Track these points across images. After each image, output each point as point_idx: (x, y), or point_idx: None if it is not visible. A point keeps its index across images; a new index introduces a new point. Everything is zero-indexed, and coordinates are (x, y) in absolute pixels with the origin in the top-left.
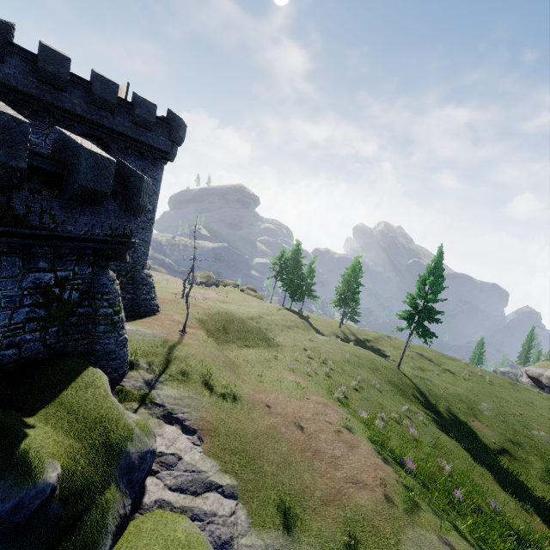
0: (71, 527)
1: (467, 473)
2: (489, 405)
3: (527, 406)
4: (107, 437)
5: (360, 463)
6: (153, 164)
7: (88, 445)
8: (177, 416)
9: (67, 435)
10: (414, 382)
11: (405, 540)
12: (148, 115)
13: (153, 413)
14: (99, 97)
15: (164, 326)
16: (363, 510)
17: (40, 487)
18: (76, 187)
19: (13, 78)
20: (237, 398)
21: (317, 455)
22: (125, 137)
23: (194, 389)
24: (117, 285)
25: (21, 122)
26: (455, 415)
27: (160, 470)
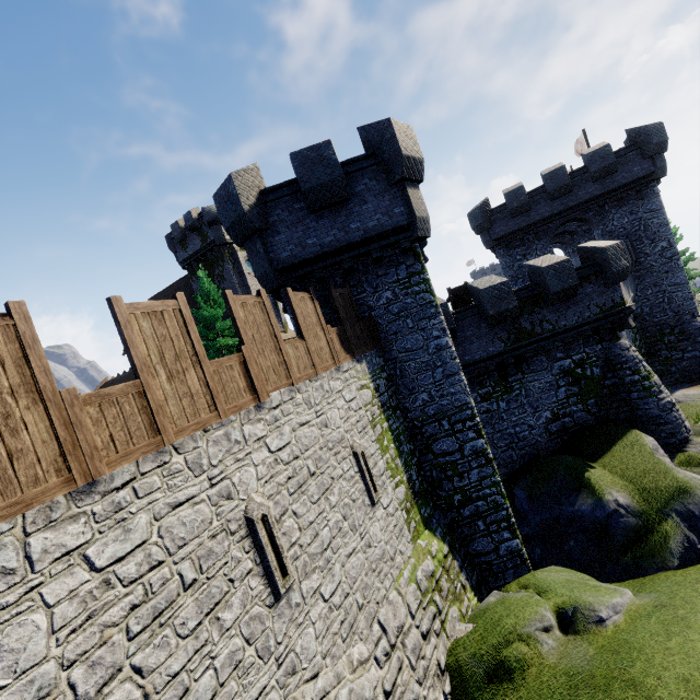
0: (639, 539)
1: None
2: None
3: None
4: (656, 485)
5: None
6: (639, 199)
7: (640, 488)
8: None
9: (620, 478)
10: None
11: None
12: (604, 162)
13: None
14: (554, 191)
15: None
16: None
17: (604, 503)
18: (551, 296)
19: (501, 230)
20: None
21: None
22: (593, 201)
23: None
24: (633, 352)
25: (504, 283)
26: None
27: None
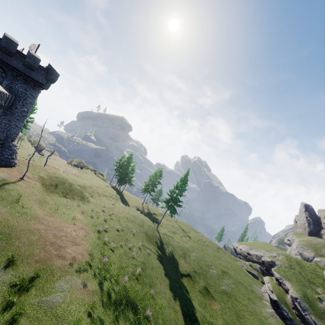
0: None
1: (153, 278)
2: (196, 254)
3: (216, 259)
4: None
5: (71, 250)
6: (32, 88)
7: None
8: None
9: None
10: (161, 236)
11: (62, 279)
12: (34, 63)
13: None
14: (4, 47)
15: (11, 173)
16: (53, 266)
17: None
18: None
19: None
20: (27, 213)
21: (51, 244)
22: (17, 70)
23: (2, 204)
24: None
25: None
26: (173, 255)
27: None
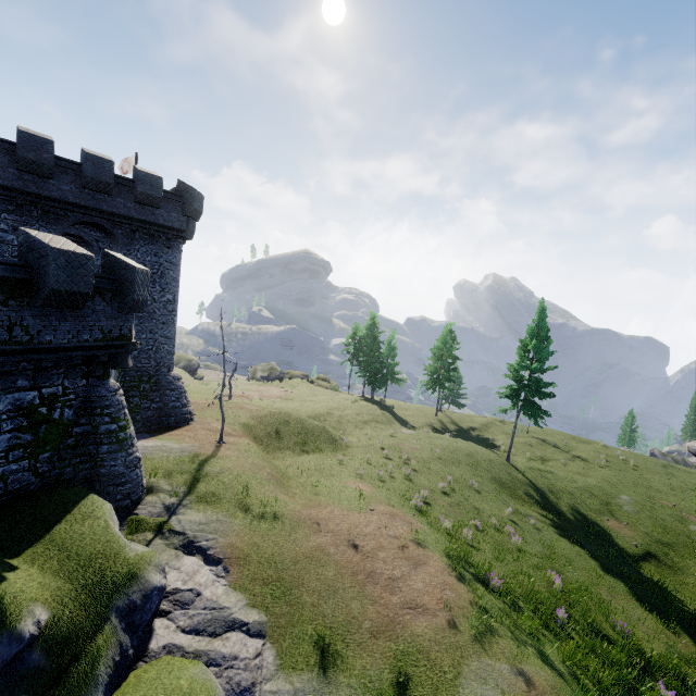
0: (56, 680)
1: (589, 588)
2: (631, 497)
3: (684, 495)
4: (103, 575)
5: (423, 584)
6: (167, 246)
7: (80, 586)
8: (200, 544)
9: (56, 576)
10: (528, 477)
11: (466, 673)
12: (153, 191)
13: (170, 544)
14: (92, 179)
15: (197, 437)
16: (420, 640)
17: (17, 637)
18: (48, 292)
19: None
20: (278, 516)
21: (371, 578)
22: (129, 220)
23: (225, 511)
24: (120, 396)
25: None
26: (583, 514)
27: (173, 610)
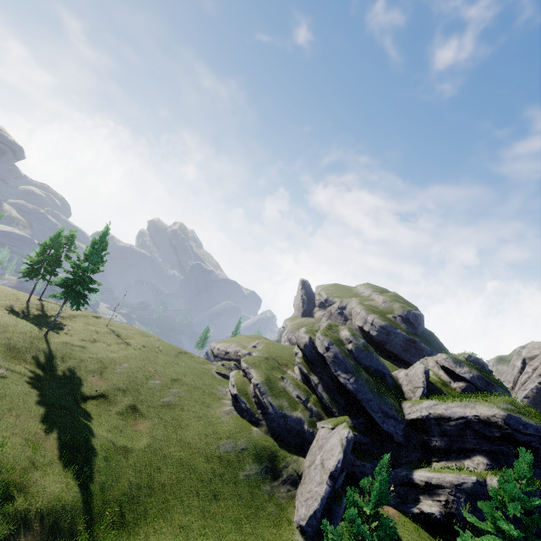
0: None
1: None
2: (131, 365)
3: (169, 366)
4: None
5: None
6: None
7: None
8: None
9: None
10: (52, 347)
11: None
12: None
13: None
14: None
15: None
16: None
17: None
18: None
19: None
20: None
21: None
22: None
23: None
24: None
25: None
26: (75, 372)
27: None
